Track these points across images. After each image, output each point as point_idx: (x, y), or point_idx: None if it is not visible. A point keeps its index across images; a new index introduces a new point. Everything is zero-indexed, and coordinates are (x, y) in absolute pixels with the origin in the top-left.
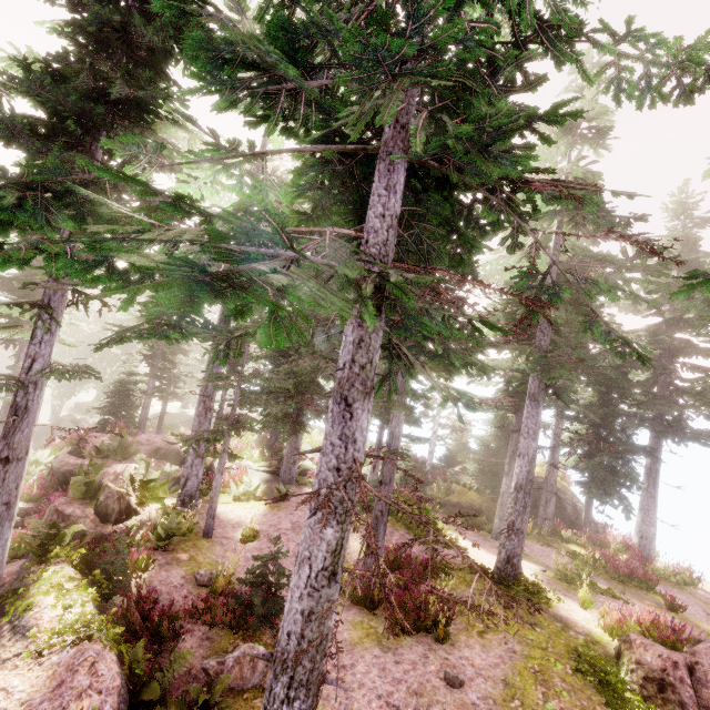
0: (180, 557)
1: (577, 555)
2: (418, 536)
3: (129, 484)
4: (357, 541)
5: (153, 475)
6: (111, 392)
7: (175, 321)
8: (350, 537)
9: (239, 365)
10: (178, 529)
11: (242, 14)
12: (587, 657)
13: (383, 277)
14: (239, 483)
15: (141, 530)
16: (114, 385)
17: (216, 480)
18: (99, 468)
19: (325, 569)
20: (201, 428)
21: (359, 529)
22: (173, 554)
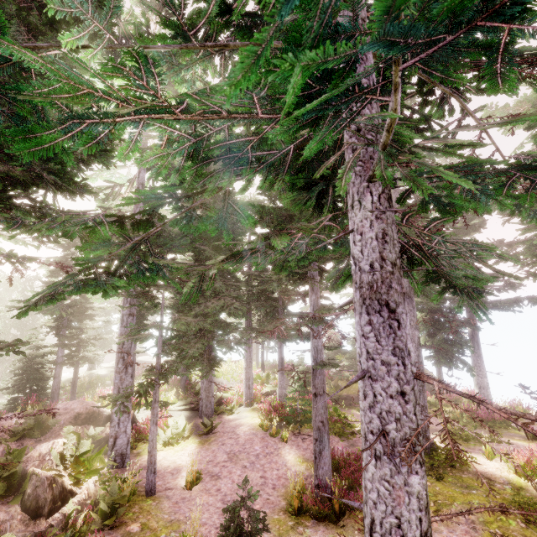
0: (131, 530)
1: (448, 414)
2: (338, 433)
3: (58, 463)
4: (291, 454)
5: (85, 446)
6: (18, 369)
7: (115, 267)
8: (283, 452)
9: (144, 319)
10: (122, 498)
11: (117, 17)
12: (525, 505)
13: (423, 147)
14: (164, 427)
15: (81, 513)
16: (21, 362)
17: (152, 433)
18: (19, 455)
19: (424, 536)
20: (123, 384)
21: (288, 442)
22: (122, 528)
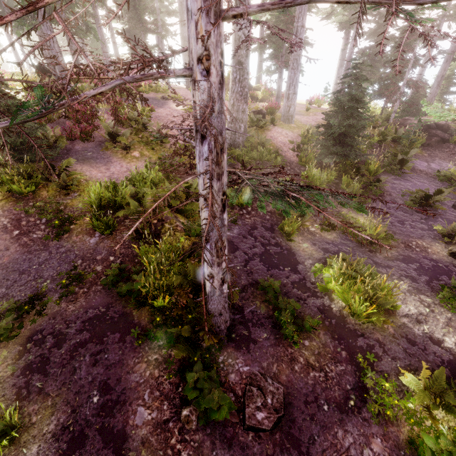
0: None
1: None
2: None
3: None
4: None
5: None
6: None
7: None
8: None
9: None
10: None
11: None
12: None
13: None
14: None
15: None
16: None
17: None
18: None
19: None
20: None
21: None
22: None
